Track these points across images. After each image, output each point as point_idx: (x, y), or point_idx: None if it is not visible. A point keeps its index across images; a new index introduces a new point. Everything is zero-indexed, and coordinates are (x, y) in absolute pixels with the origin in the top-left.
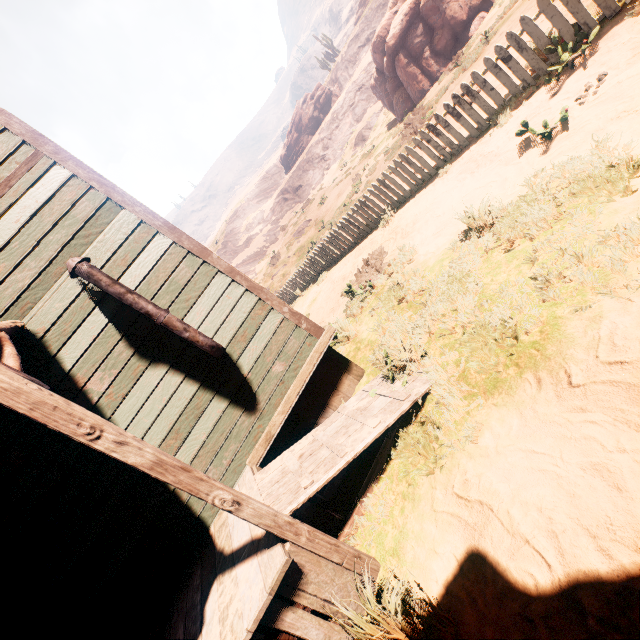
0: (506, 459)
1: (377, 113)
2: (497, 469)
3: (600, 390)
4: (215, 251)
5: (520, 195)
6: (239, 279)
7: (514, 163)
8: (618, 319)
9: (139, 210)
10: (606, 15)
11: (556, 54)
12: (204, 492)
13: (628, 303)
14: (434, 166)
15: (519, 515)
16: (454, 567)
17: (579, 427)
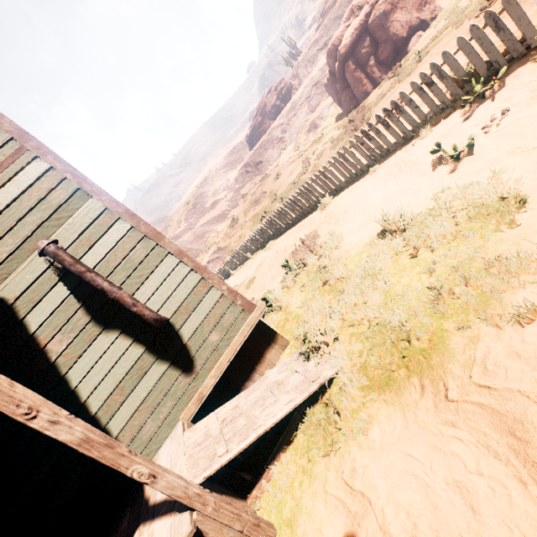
0: (387, 456)
1: (328, 106)
2: (379, 464)
3: (469, 409)
4: (186, 210)
5: (428, 208)
6: (186, 260)
7: (428, 175)
8: (491, 344)
9: (105, 199)
10: (514, 56)
11: (471, 84)
12: (124, 466)
13: (501, 331)
14: (366, 164)
15: (391, 515)
16: None
17: (449, 441)
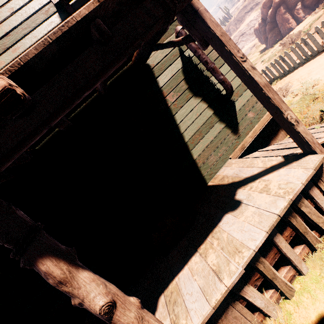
0: None
1: (251, 47)
2: None
3: None
4: None
5: None
6: None
7: None
8: None
9: None
10: None
11: None
12: (283, 109)
13: None
14: (322, 46)
15: None
16: None
17: None
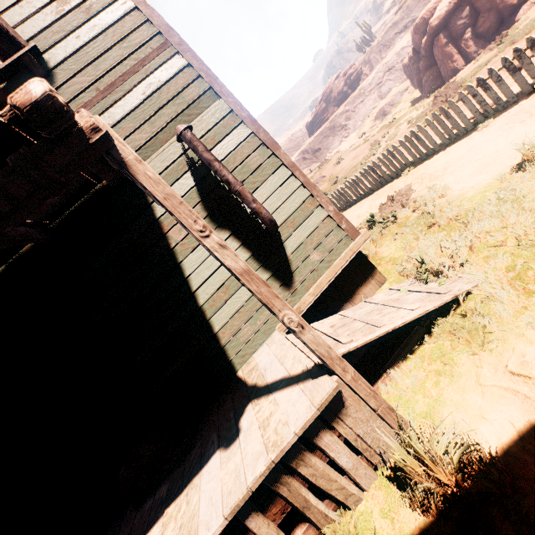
0: None
1: (402, 92)
2: None
3: None
4: None
5: None
6: (298, 174)
7: None
8: None
9: (231, 101)
10: None
11: None
12: (277, 308)
13: None
14: (472, 121)
15: None
16: (509, 432)
17: None
